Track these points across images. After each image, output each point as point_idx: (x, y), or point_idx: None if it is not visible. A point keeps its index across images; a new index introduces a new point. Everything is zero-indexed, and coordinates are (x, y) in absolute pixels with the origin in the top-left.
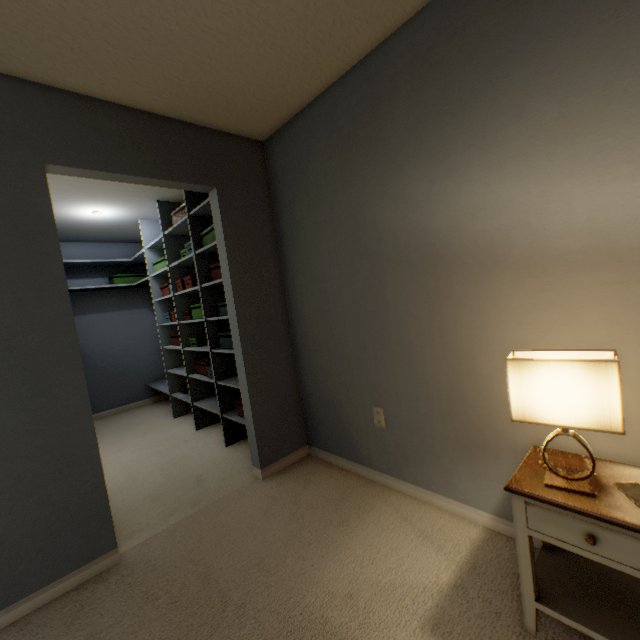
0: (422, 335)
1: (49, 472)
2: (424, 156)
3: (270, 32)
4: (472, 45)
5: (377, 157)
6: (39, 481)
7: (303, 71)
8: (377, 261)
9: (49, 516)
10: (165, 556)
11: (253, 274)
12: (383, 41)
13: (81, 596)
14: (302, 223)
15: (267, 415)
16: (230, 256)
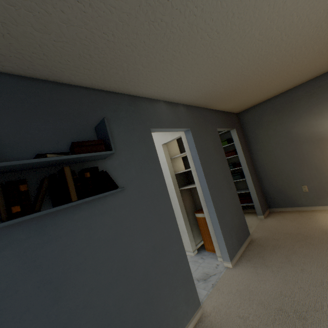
0: (319, 160)
1: (236, 210)
2: (312, 114)
3: (272, 91)
4: (325, 89)
5: (293, 115)
6: (236, 212)
7: (268, 96)
8: (297, 142)
9: (239, 222)
10: (264, 234)
11: (246, 153)
12: (292, 88)
13: (254, 244)
14: (259, 135)
15: (259, 197)
16: (241, 148)
